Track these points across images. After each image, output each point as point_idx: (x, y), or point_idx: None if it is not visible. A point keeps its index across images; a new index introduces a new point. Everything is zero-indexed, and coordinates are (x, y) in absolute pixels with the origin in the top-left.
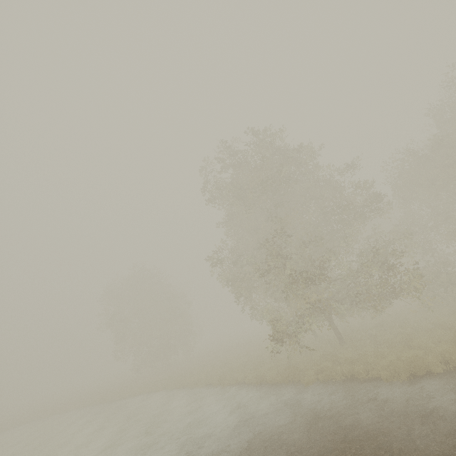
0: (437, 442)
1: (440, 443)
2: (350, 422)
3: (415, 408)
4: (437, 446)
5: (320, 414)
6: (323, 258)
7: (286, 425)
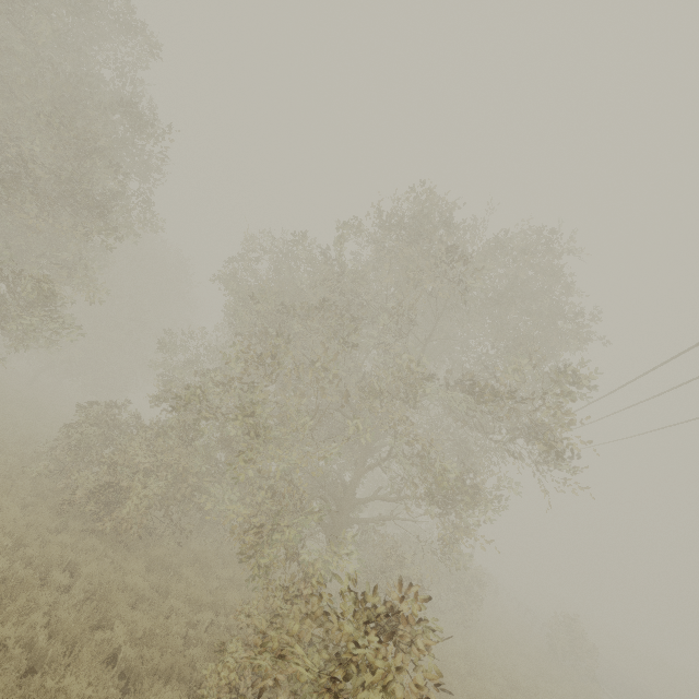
0: None
1: None
2: None
3: None
4: None
5: None
6: None
7: None
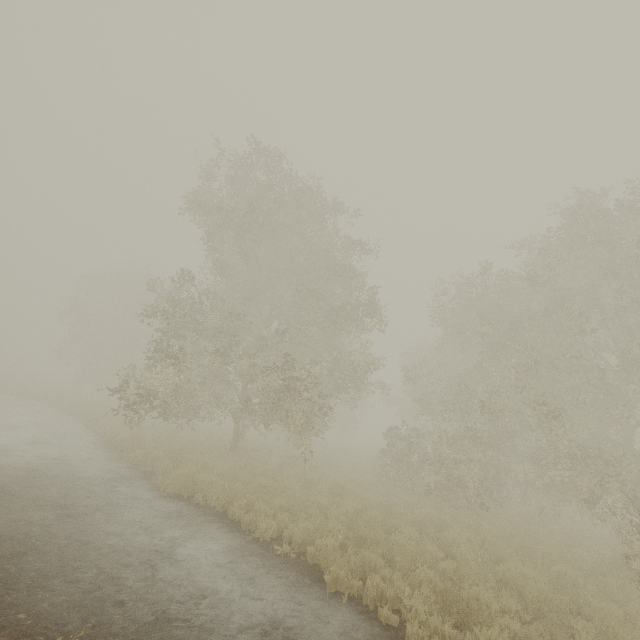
0: (13, 522)
1: (13, 523)
2: (38, 487)
3: (95, 506)
4: (5, 523)
5: (49, 474)
6: (234, 337)
7: (10, 465)
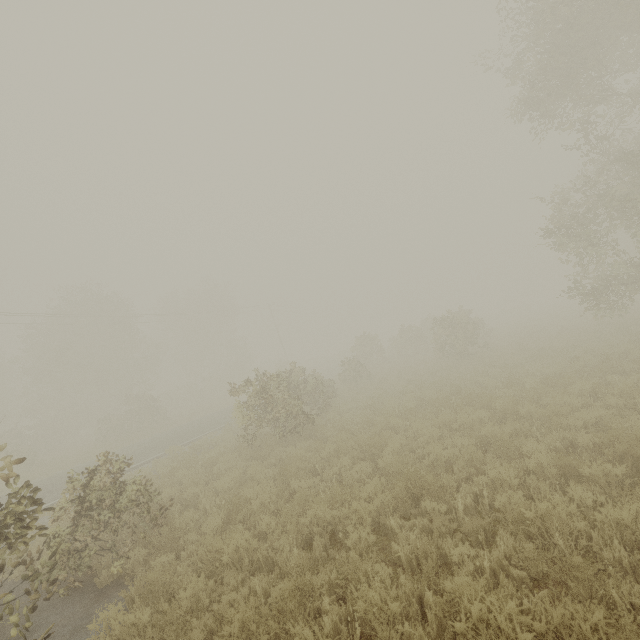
0: None
1: None
2: None
3: None
4: None
5: None
6: None
7: None
